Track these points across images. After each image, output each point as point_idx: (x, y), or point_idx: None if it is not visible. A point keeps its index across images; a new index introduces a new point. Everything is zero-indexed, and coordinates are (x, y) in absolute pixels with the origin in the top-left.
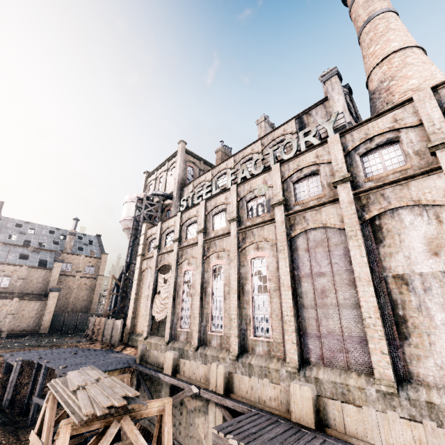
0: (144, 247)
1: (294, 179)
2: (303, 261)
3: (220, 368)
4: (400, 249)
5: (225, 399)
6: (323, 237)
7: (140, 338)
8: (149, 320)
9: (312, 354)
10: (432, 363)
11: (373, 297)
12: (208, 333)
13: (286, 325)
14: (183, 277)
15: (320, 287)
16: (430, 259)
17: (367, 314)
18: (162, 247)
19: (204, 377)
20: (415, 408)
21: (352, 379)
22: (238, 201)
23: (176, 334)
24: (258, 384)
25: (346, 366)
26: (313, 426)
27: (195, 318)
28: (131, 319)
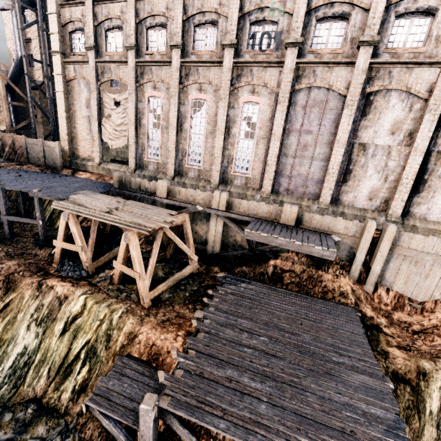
0: (61, 40)
1: (320, 15)
2: (297, 117)
3: (224, 195)
4: (375, 125)
5: (230, 213)
6: (323, 99)
7: (92, 163)
8: (99, 146)
9: (281, 187)
10: (352, 195)
11: (341, 156)
12: (185, 166)
13: (268, 167)
14: (147, 104)
15: (304, 142)
16: (387, 136)
17: (332, 166)
18: (101, 50)
19: (202, 200)
20: (334, 215)
21: (304, 202)
22: (239, 17)
23: (143, 164)
24: (255, 205)
25: (302, 195)
26: (294, 225)
27: (170, 151)
28: (67, 142)
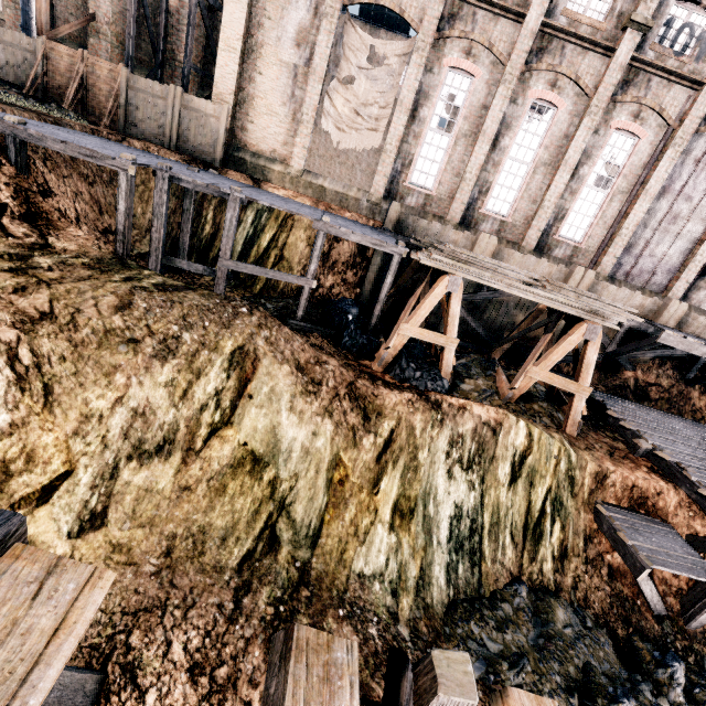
0: None
1: None
2: (683, 173)
3: (591, 273)
4: None
5: None
6: None
7: (288, 169)
8: (310, 136)
9: (620, 270)
10: (704, 293)
11: None
12: (481, 211)
13: (619, 239)
14: (443, 81)
15: (677, 212)
16: None
17: (702, 253)
18: None
19: (546, 276)
20: None
21: (646, 295)
22: None
23: (398, 192)
24: (627, 294)
25: (644, 285)
26: (674, 327)
27: (467, 181)
28: (231, 109)
